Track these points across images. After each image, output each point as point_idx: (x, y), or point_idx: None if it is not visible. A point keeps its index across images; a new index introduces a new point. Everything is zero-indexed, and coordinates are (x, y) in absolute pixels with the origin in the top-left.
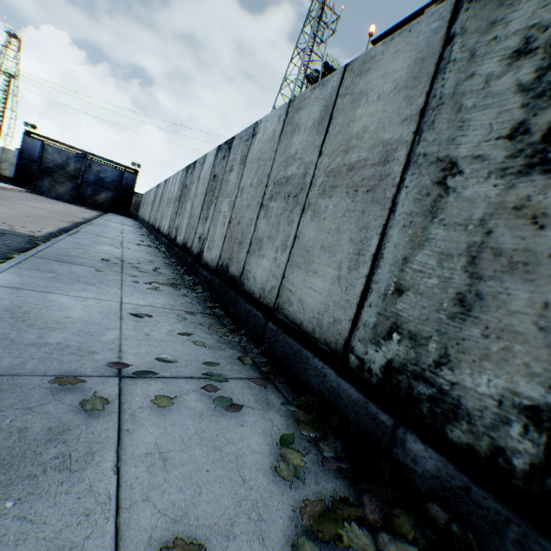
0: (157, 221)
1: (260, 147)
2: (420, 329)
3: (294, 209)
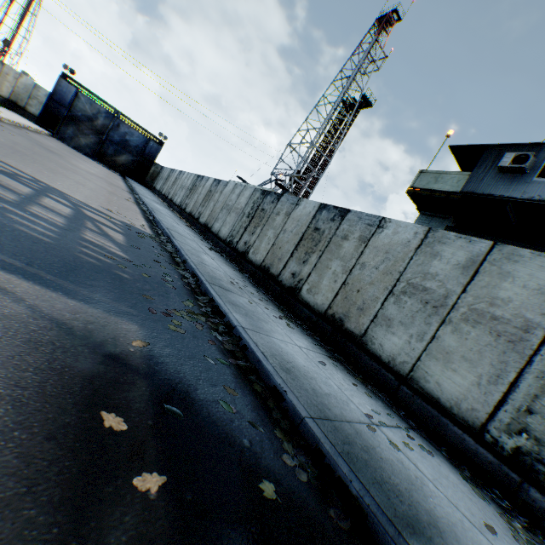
0: (202, 216)
1: (389, 243)
2: (542, 437)
3: (433, 316)
